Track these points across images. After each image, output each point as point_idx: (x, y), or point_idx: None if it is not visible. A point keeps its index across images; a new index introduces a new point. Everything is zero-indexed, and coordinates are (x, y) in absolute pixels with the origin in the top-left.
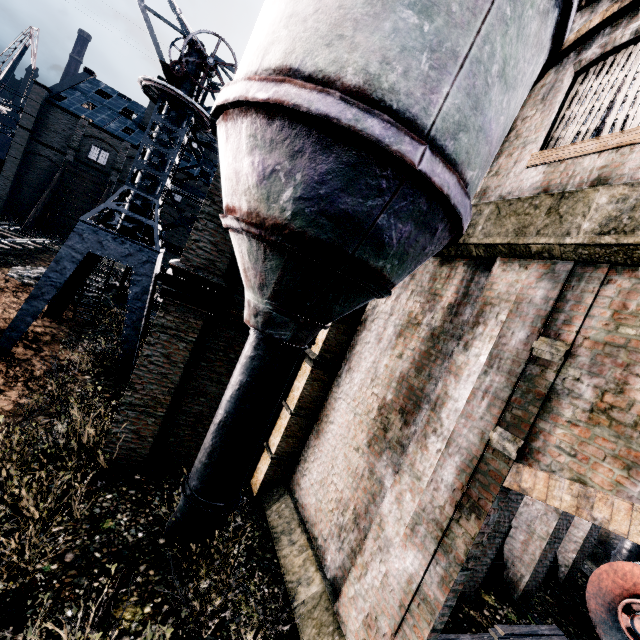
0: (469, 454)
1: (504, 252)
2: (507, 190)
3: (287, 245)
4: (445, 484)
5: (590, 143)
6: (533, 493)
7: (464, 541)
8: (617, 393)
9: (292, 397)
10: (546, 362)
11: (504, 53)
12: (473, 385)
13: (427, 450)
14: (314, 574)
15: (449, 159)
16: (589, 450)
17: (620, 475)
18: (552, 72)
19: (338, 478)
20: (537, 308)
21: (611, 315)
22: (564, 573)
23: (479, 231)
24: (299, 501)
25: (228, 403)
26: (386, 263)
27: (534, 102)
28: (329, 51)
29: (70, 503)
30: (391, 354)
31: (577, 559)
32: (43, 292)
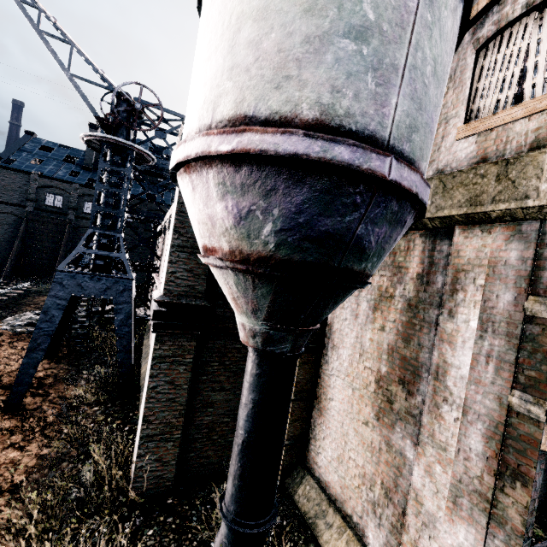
0: (492, 420)
1: (461, 221)
2: (443, 163)
3: (276, 274)
4: (475, 453)
5: (516, 109)
6: None
7: (517, 511)
8: None
9: None
10: (544, 320)
11: (433, 54)
12: (472, 351)
13: (443, 420)
14: None
15: (408, 160)
16: None
17: None
18: None
19: (355, 453)
20: (516, 269)
21: None
22: None
23: (429, 205)
24: (321, 479)
25: (246, 423)
26: (367, 263)
27: None
28: (279, 93)
29: None
30: (372, 328)
31: None
32: (38, 343)
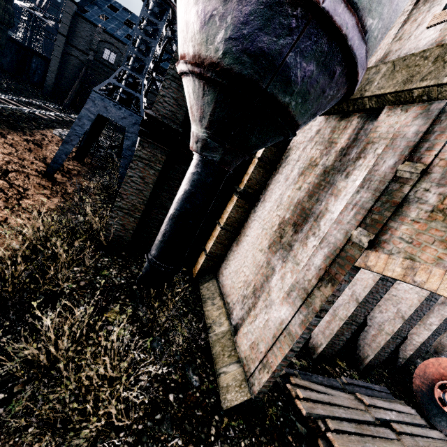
0: (334, 246)
1: (391, 100)
2: (405, 51)
3: (218, 80)
4: (314, 266)
5: None
6: (374, 268)
7: (320, 299)
8: None
9: (223, 218)
10: (405, 180)
11: None
12: (347, 201)
13: (306, 246)
14: (224, 321)
15: (351, 3)
16: (423, 238)
17: (442, 253)
18: None
19: (246, 268)
20: (408, 141)
21: None
22: (401, 363)
23: (374, 86)
24: (221, 283)
25: (176, 203)
26: (291, 100)
27: None
28: None
29: (84, 258)
30: (293, 188)
31: (413, 355)
32: (71, 139)
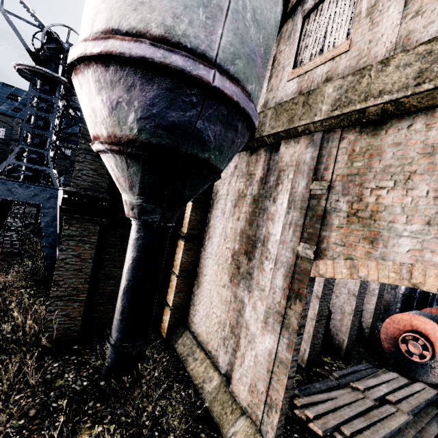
0: (288, 265)
1: (284, 136)
2: (279, 98)
3: (140, 153)
4: (278, 288)
5: (318, 59)
6: (327, 275)
7: (295, 318)
8: (359, 202)
9: (175, 265)
10: (319, 196)
11: (252, 5)
12: (282, 222)
13: (264, 271)
14: (213, 374)
15: (233, 78)
16: (351, 239)
17: (368, 248)
18: (290, 20)
19: (216, 308)
20: (308, 165)
21: (348, 158)
22: (368, 333)
23: (267, 127)
24: (195, 332)
25: (127, 274)
26: (210, 154)
27: (284, 41)
28: (136, 14)
29: (25, 377)
30: (232, 219)
31: (373, 322)
32: None
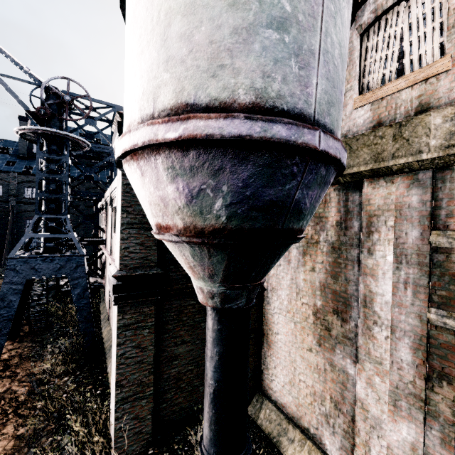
0: (416, 335)
1: (368, 175)
2: (345, 129)
3: (230, 242)
4: (406, 363)
5: (400, 81)
6: None
7: (446, 405)
8: None
9: None
10: (447, 249)
11: (338, 39)
12: (391, 280)
13: (376, 339)
14: None
15: (330, 131)
16: None
17: None
18: None
19: (304, 376)
20: (418, 210)
21: None
22: None
23: None
24: (277, 402)
25: (215, 373)
26: (303, 221)
27: None
28: (216, 81)
29: None
30: (304, 270)
31: None
32: None
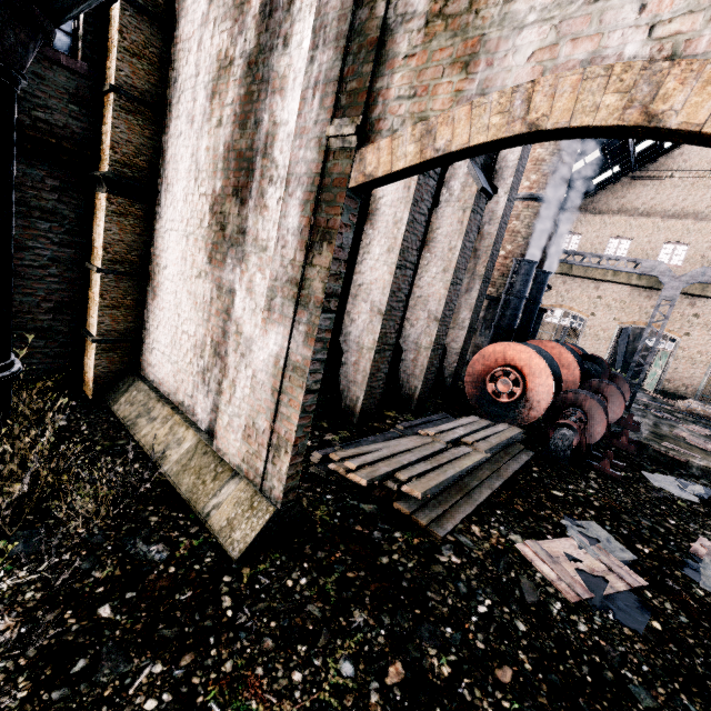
0: (310, 177)
1: None
2: None
3: None
4: (292, 232)
5: None
6: (379, 171)
7: (320, 279)
8: None
9: (96, 251)
10: None
11: None
12: (301, 88)
13: (267, 209)
14: (185, 433)
15: None
16: (428, 76)
17: (459, 81)
18: None
19: (188, 323)
20: None
21: None
22: (450, 382)
23: None
24: (155, 381)
25: None
26: None
27: None
28: None
29: None
30: (209, 129)
31: (458, 367)
32: None
